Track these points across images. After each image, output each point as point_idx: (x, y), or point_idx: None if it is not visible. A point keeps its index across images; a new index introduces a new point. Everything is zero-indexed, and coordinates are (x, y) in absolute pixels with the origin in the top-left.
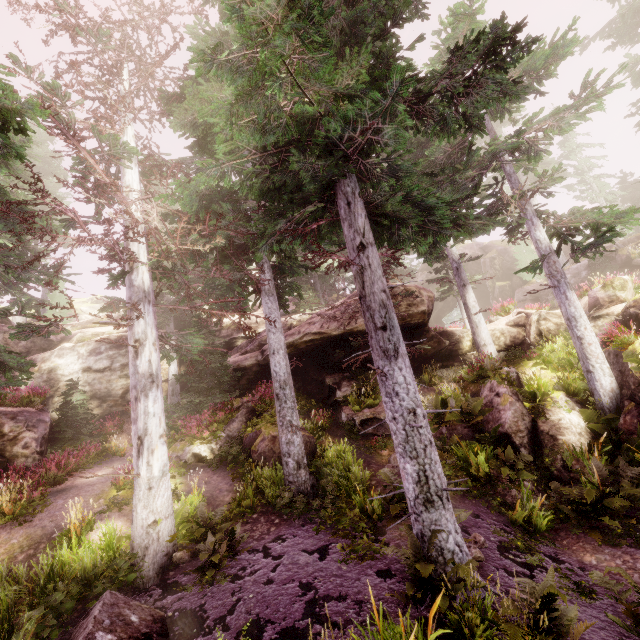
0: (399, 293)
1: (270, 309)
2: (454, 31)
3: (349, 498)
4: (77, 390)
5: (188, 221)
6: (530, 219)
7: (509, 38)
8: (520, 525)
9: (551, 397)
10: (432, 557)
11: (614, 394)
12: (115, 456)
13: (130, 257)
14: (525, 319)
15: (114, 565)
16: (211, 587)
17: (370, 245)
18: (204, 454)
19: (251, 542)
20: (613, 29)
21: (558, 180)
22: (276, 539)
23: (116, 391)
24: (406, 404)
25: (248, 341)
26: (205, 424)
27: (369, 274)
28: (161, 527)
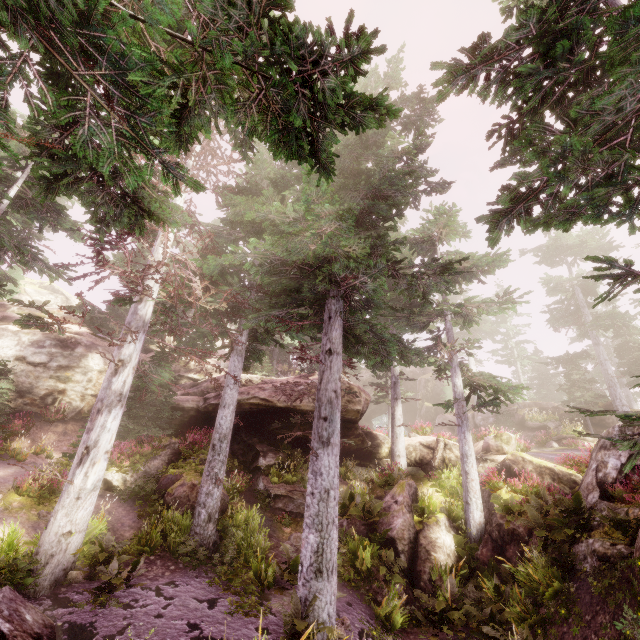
0: (344, 389)
1: (235, 367)
2: (436, 220)
3: (246, 562)
4: (7, 377)
5: (199, 275)
6: (454, 367)
7: (458, 261)
8: (381, 620)
9: (436, 517)
10: (308, 617)
11: (480, 527)
12: (13, 459)
13: (144, 290)
14: (435, 443)
15: (15, 565)
16: (103, 609)
17: (336, 353)
18: (115, 483)
19: (145, 580)
20: (543, 250)
21: (477, 348)
22: (169, 583)
23: (39, 390)
24: (325, 484)
25: (193, 383)
26: (127, 453)
27: (329, 374)
28: (72, 539)
